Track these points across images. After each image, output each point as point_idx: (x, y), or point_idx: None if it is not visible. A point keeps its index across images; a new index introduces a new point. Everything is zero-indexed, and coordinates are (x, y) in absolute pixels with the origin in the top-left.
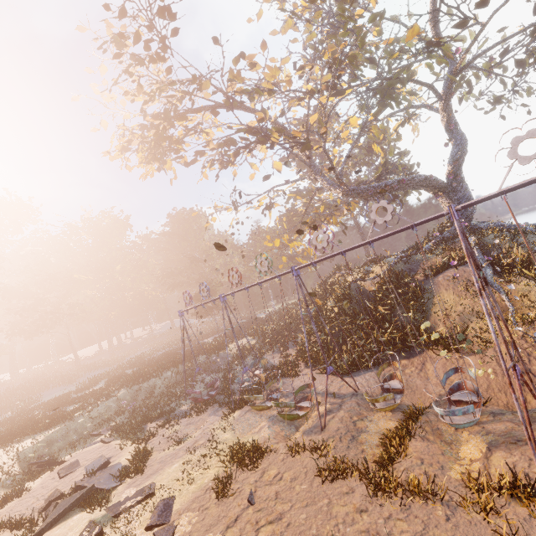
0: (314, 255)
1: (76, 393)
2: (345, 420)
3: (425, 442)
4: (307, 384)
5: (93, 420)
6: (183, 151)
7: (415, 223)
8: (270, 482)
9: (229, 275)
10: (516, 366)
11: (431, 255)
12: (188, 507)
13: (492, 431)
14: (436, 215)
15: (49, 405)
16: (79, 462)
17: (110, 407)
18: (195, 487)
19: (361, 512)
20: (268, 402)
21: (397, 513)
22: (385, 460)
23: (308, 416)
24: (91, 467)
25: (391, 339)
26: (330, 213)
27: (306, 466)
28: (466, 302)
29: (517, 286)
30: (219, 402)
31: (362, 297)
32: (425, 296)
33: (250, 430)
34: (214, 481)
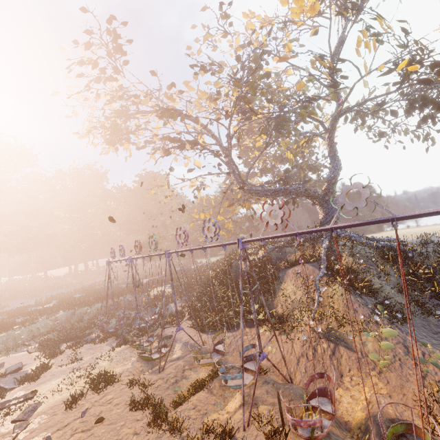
0: (178, 246)
1: (32, 307)
2: (179, 367)
3: (208, 394)
4: (171, 335)
5: (30, 332)
6: (137, 138)
7: (224, 243)
8: (103, 404)
9: (135, 244)
10: (261, 353)
11: (296, 250)
12: (46, 411)
13: (251, 394)
14: (233, 242)
15: (8, 314)
16: (4, 364)
17: (47, 324)
18: (60, 398)
19: (135, 434)
20: (146, 343)
21: (152, 439)
22: (175, 402)
23: (165, 359)
24: (9, 370)
25: (243, 311)
26: (246, 200)
27: (131, 396)
28: (299, 293)
29: (330, 288)
30: (117, 336)
31: (236, 274)
32: (277, 282)
33: (123, 362)
34: (70, 396)
